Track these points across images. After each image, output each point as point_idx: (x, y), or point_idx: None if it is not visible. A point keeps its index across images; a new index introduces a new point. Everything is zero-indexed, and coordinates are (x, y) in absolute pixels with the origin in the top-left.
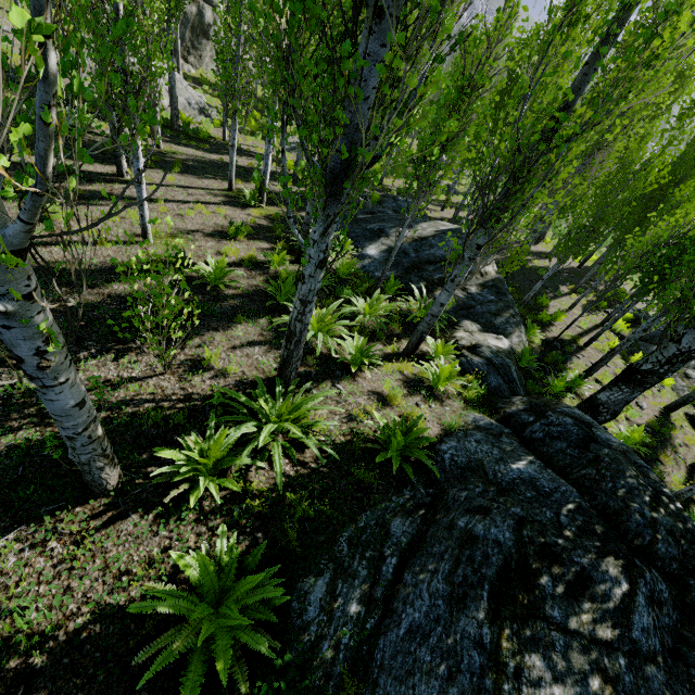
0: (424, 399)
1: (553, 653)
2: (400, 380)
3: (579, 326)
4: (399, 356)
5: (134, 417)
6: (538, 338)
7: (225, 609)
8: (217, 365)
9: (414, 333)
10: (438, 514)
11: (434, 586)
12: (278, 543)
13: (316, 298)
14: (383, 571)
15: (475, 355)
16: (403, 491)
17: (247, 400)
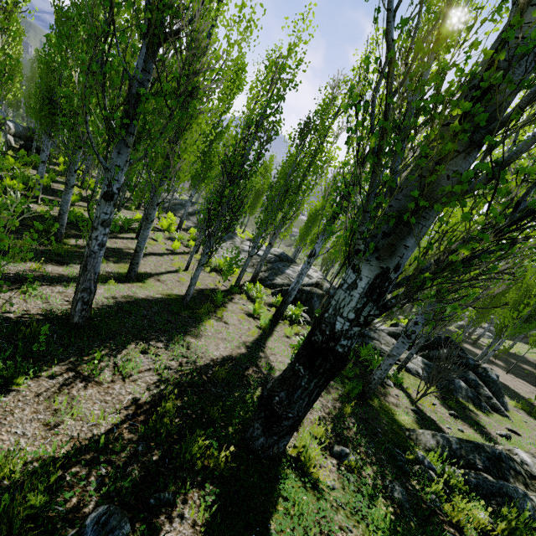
0: None
1: None
2: None
3: None
4: None
5: None
6: None
7: None
8: None
9: None
10: None
11: None
12: None
13: None
14: None
15: None
16: None
17: None
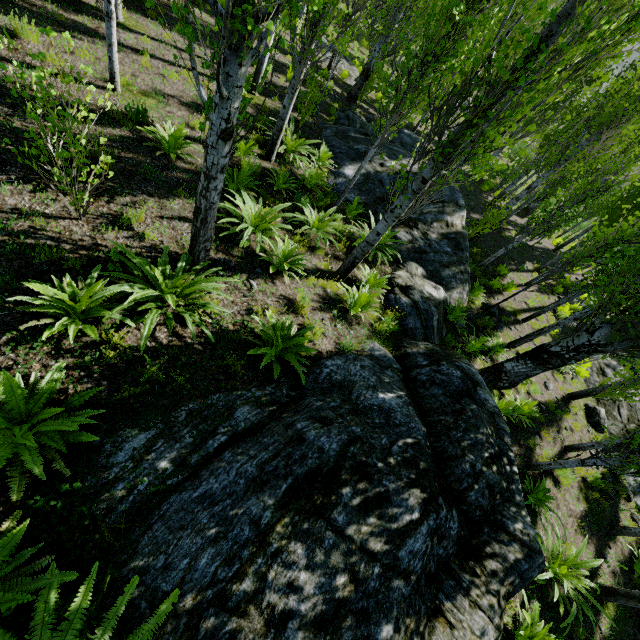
0: (333, 317)
1: (318, 547)
2: (318, 295)
3: (526, 302)
4: (330, 275)
5: (30, 249)
6: (479, 300)
7: (17, 428)
8: (136, 227)
9: (349, 256)
10: (286, 413)
11: (245, 468)
12: (120, 394)
13: (222, 176)
14: (208, 444)
15: (404, 295)
16: (266, 386)
17: (141, 263)
